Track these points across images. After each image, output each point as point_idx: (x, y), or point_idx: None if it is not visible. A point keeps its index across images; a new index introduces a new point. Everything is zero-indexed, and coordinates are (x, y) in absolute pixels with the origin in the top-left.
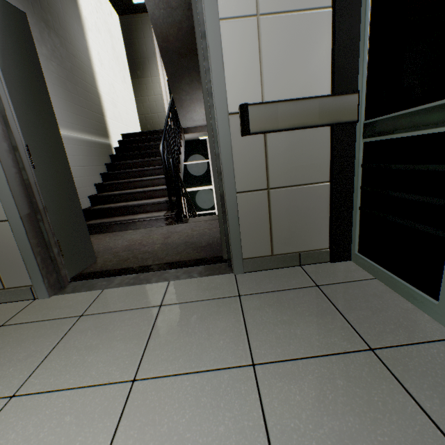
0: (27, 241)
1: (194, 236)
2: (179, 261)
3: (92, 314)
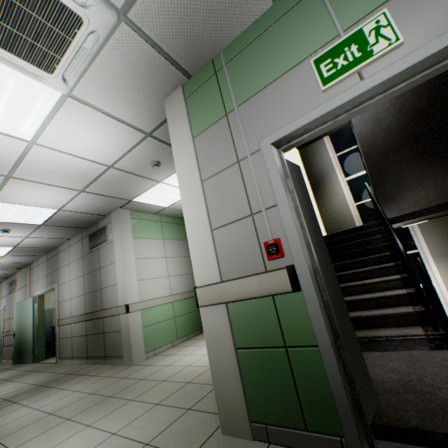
0: None
1: None
2: None
3: None
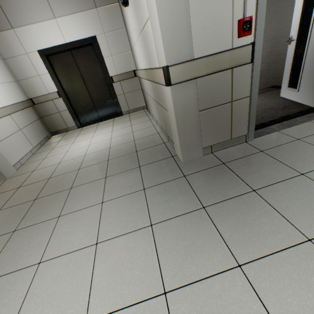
0: (255, 108)
1: (261, 106)
2: (288, 115)
3: (303, 138)
